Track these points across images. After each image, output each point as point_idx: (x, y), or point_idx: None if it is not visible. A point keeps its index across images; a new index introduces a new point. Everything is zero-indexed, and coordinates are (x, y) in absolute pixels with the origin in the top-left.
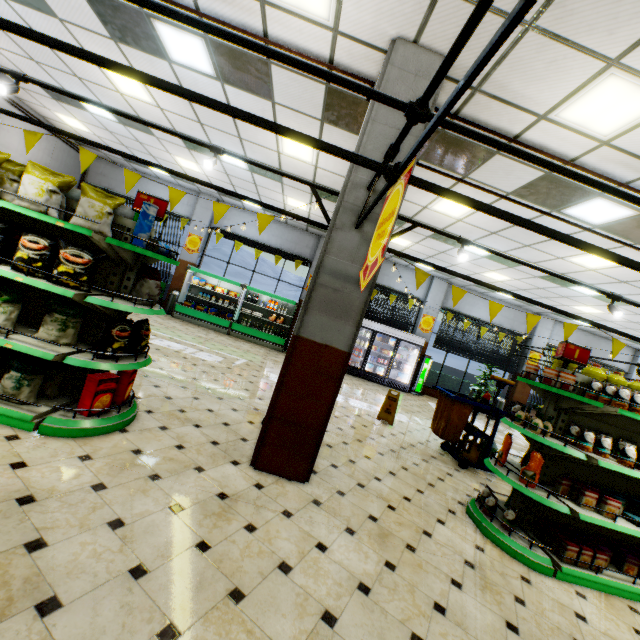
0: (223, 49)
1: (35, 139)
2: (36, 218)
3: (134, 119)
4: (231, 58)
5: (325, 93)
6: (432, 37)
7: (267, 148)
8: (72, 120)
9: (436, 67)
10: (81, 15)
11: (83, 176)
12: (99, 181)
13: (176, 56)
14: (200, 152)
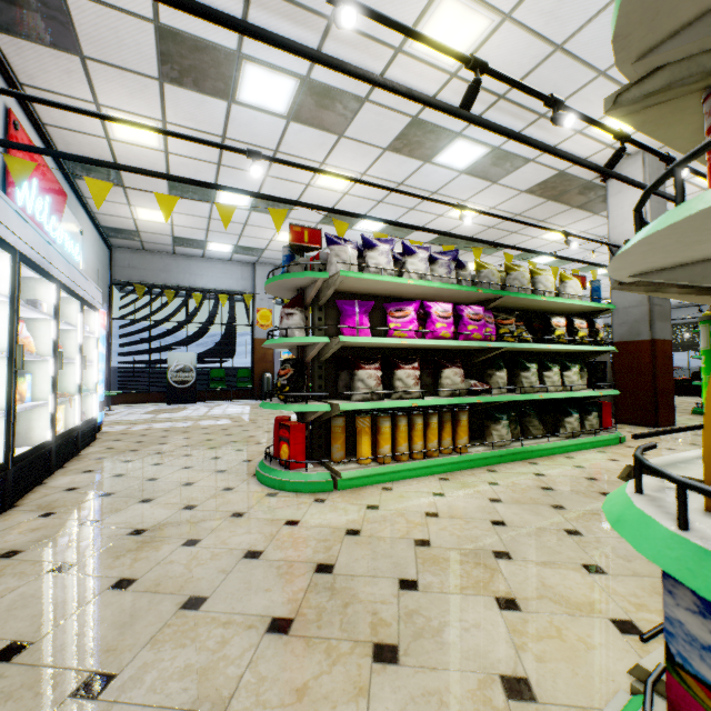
0: (500, 154)
1: (479, 253)
2: (527, 311)
3: (527, 224)
4: (498, 159)
5: (552, 176)
6: (666, 149)
7: (432, 214)
8: (155, 213)
9: (662, 164)
10: (377, 134)
11: (110, 274)
12: (129, 276)
13: (441, 159)
14: (331, 225)
